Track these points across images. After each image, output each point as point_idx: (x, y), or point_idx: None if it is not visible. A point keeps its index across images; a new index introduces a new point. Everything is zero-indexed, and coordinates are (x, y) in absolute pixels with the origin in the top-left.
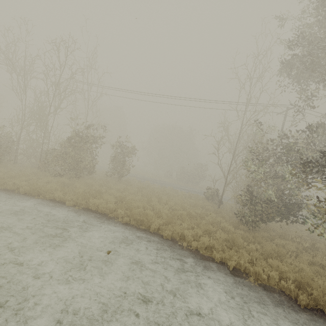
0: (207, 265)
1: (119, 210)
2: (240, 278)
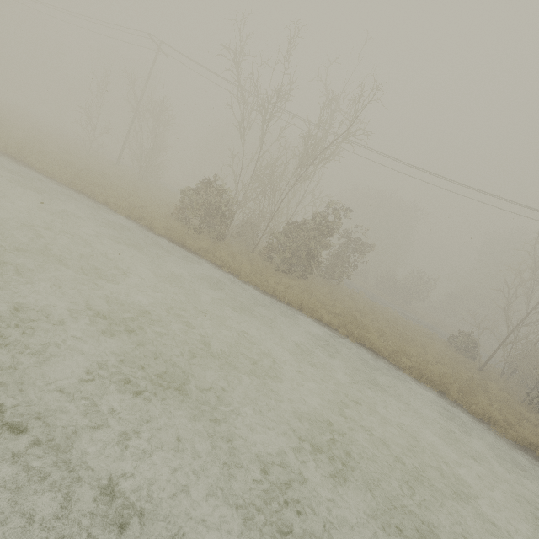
0: None
1: (405, 359)
2: None
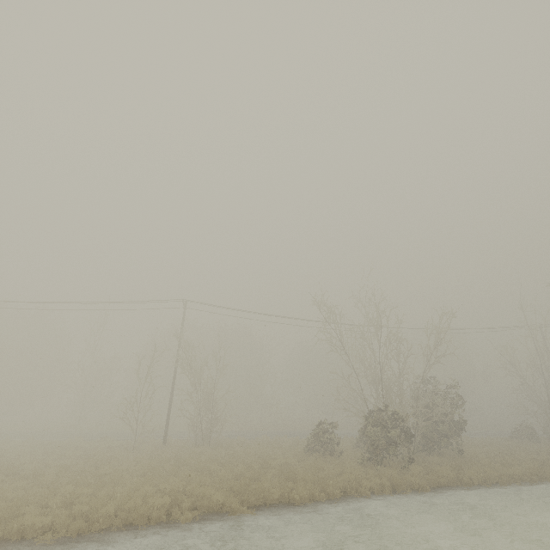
0: None
1: None
2: None
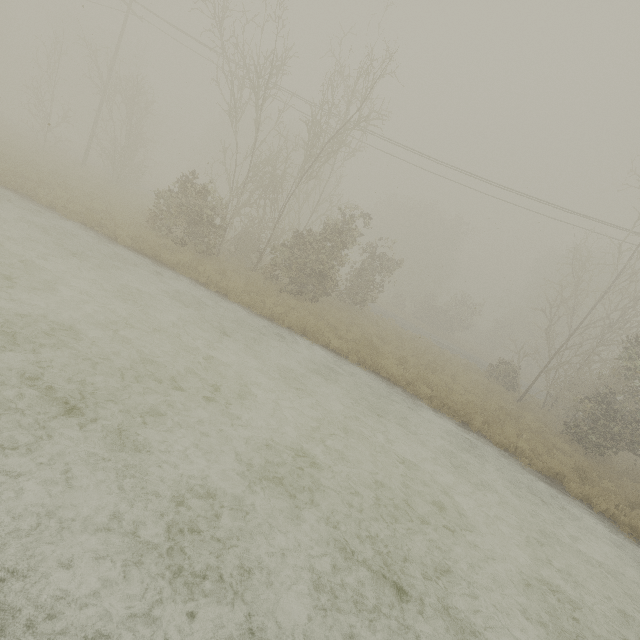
0: (566, 499)
1: (425, 387)
2: (610, 526)
